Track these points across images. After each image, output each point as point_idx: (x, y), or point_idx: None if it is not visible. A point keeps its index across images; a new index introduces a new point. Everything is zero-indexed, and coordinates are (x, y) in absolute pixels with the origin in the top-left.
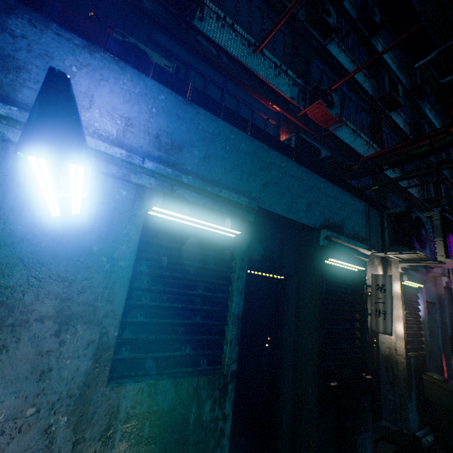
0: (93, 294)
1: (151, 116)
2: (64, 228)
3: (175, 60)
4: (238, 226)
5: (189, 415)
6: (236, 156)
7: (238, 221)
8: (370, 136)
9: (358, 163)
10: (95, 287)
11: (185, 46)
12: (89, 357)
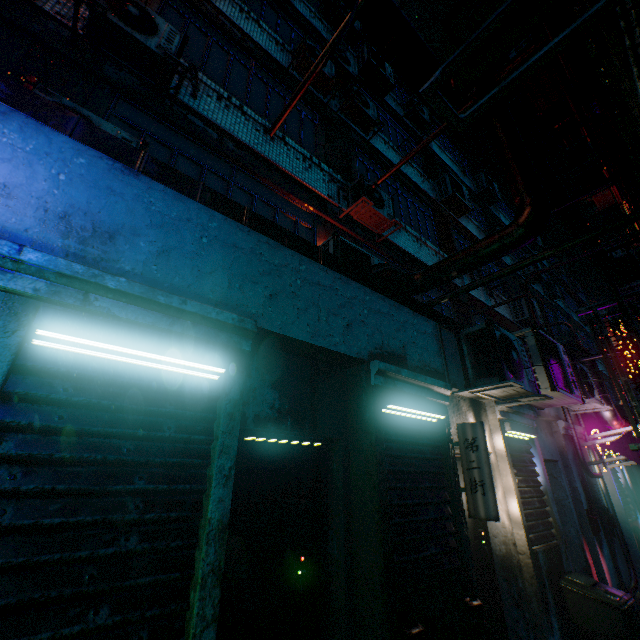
0: None
1: (54, 185)
2: None
3: (154, 141)
4: (218, 359)
5: None
6: (221, 252)
7: (220, 351)
8: (439, 245)
9: (420, 272)
10: None
11: (171, 125)
12: None
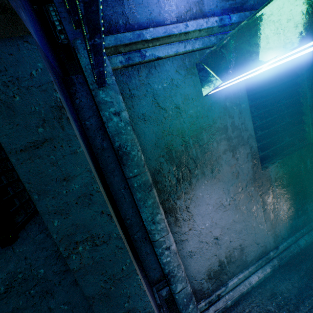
0: (238, 130)
1: None
2: (208, 100)
3: None
4: None
5: (300, 169)
6: None
7: None
8: None
9: None
10: (237, 126)
11: None
12: (250, 161)
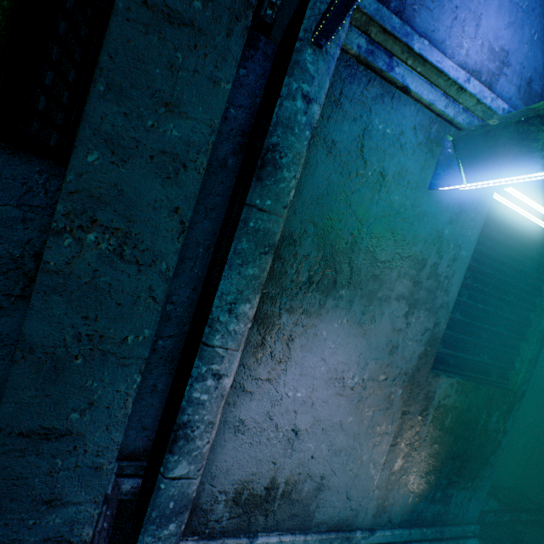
0: (436, 282)
1: (529, 48)
2: (426, 204)
3: None
4: None
5: (479, 419)
6: None
7: None
8: None
9: None
10: (438, 275)
11: None
12: (422, 343)
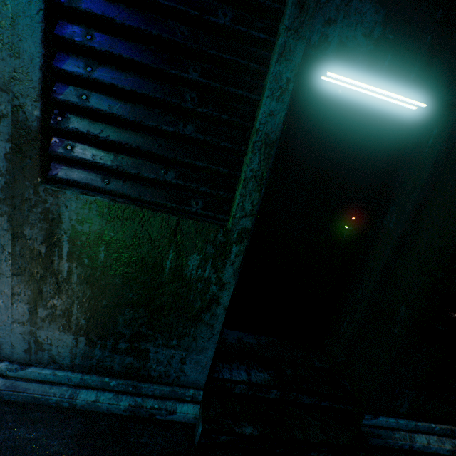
0: None
1: None
2: None
3: None
4: None
5: (163, 260)
6: None
7: None
8: None
9: None
10: None
11: None
12: (5, 137)
